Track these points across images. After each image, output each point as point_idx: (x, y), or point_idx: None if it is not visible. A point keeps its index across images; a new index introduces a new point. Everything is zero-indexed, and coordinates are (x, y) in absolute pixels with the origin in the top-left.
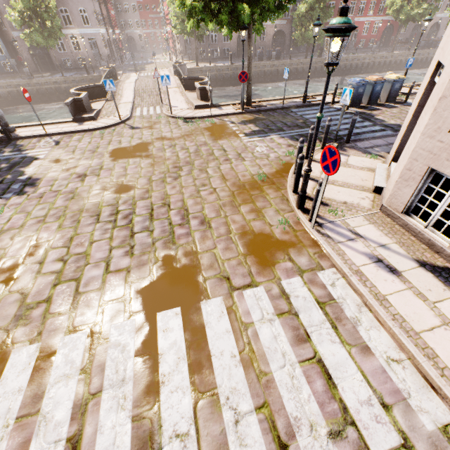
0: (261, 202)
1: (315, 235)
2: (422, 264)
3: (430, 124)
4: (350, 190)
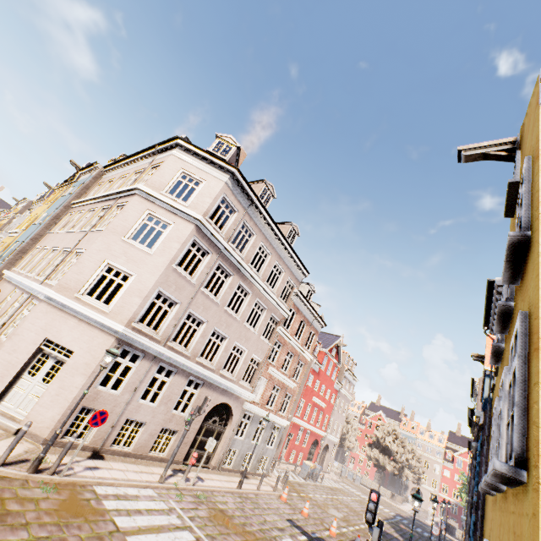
0: (6, 492)
1: (70, 478)
2: (91, 458)
3: (86, 384)
4: (7, 441)
